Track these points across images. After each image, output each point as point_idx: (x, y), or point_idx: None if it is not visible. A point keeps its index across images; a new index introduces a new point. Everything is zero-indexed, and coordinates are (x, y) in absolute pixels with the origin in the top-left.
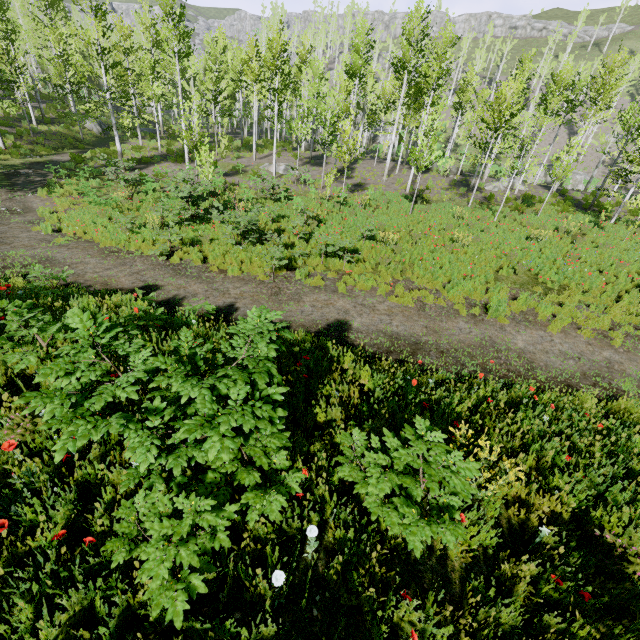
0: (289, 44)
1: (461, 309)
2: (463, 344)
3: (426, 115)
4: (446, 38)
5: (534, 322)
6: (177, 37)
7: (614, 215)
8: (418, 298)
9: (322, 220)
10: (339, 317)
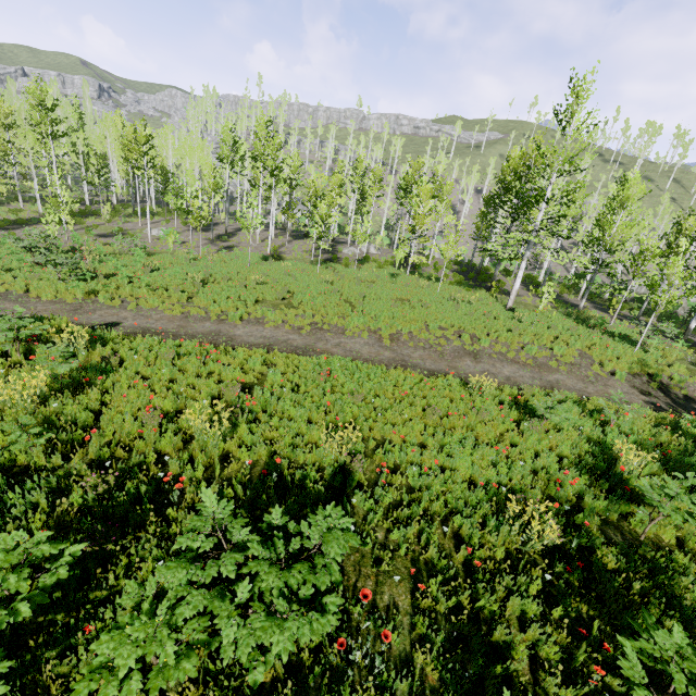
0: (154, 135)
1: (213, 316)
2: (196, 332)
3: (273, 194)
4: (274, 142)
5: (261, 323)
6: (50, 122)
7: (408, 269)
8: (189, 312)
9: (160, 268)
10: (116, 321)
